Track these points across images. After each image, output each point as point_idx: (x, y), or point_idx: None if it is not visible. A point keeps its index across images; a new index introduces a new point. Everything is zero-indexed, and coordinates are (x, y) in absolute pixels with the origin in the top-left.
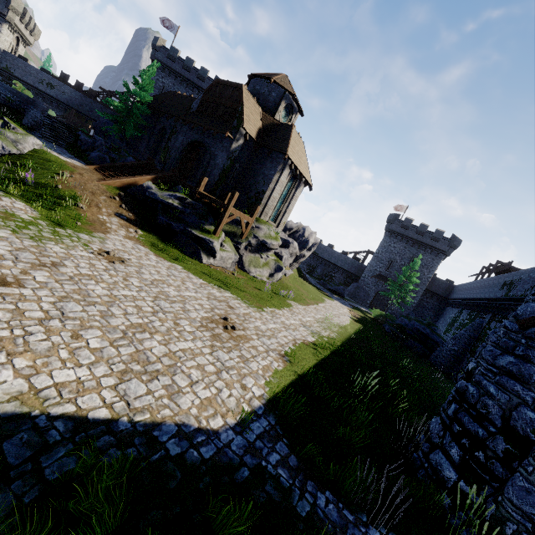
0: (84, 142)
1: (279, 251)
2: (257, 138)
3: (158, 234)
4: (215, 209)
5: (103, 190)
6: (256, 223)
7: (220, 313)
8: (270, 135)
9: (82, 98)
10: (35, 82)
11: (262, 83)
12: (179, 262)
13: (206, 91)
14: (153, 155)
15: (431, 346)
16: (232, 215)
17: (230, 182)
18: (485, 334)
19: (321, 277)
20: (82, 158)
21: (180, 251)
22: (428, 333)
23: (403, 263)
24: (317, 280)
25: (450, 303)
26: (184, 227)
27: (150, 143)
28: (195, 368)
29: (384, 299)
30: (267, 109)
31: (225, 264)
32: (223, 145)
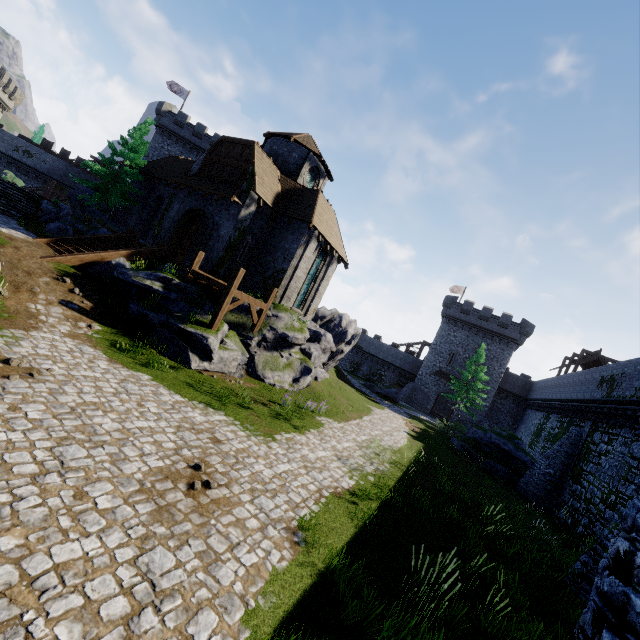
0: (45, 212)
1: (307, 346)
2: (274, 204)
3: (126, 329)
4: (217, 293)
5: (47, 269)
6: (273, 311)
7: (191, 455)
8: (291, 201)
9: (67, 167)
10: (8, 149)
11: (280, 142)
12: (149, 370)
13: (209, 150)
14: (146, 229)
15: (517, 468)
16: (237, 300)
17: (240, 259)
18: (588, 451)
19: (368, 376)
20: (35, 230)
21: (156, 352)
22: (511, 449)
23: (467, 356)
24: (362, 381)
25: (531, 405)
26: (166, 318)
27: (143, 215)
28: (71, 617)
29: (448, 402)
30: (288, 171)
31: (227, 368)
32: (229, 212)
